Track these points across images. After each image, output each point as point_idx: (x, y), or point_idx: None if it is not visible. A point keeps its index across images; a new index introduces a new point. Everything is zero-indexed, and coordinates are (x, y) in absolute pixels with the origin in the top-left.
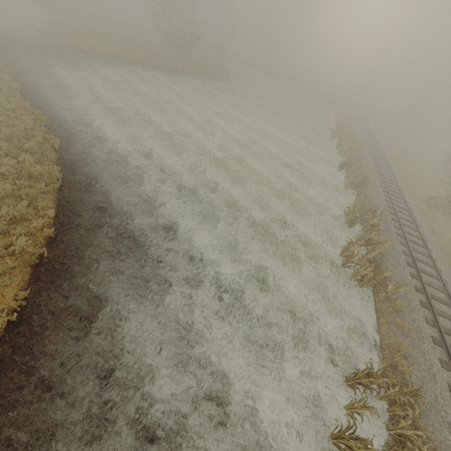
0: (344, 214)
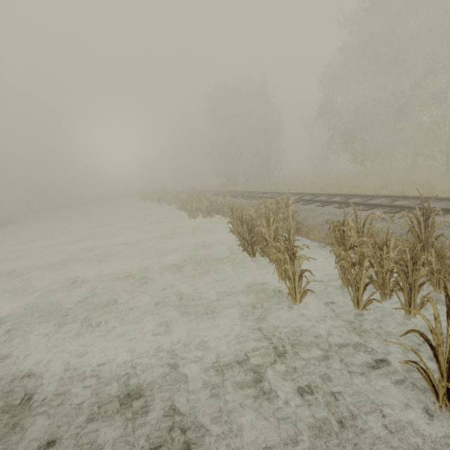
0: (178, 210)
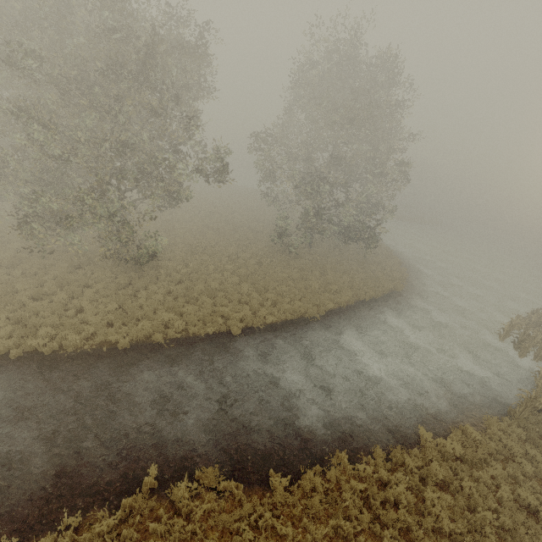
0: None
